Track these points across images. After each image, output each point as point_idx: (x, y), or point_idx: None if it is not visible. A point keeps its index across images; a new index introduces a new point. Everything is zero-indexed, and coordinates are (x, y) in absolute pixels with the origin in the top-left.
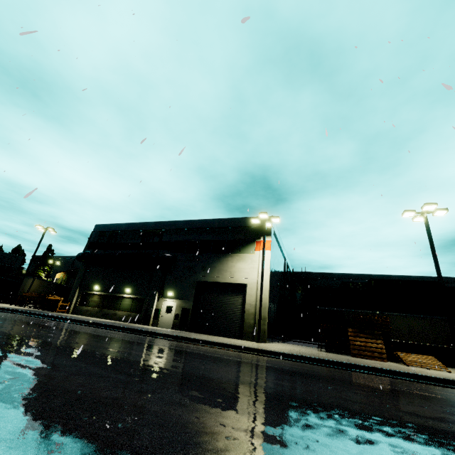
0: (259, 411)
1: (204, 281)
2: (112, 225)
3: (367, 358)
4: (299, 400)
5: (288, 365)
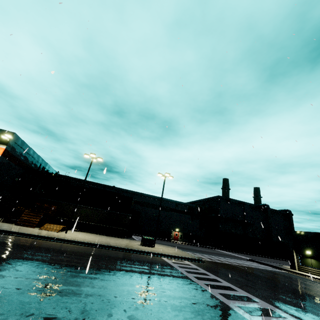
0: None
1: None
2: None
3: (23, 226)
4: None
5: None
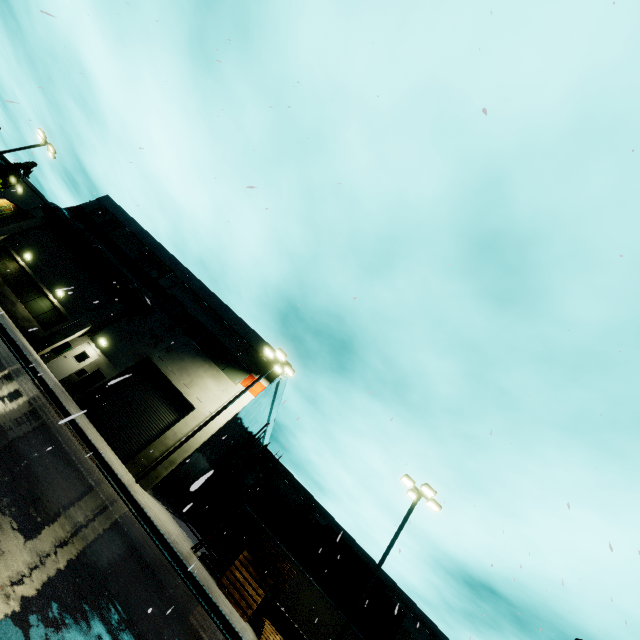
0: (5, 492)
1: (154, 364)
2: (125, 214)
3: (230, 599)
4: (69, 532)
5: (128, 521)
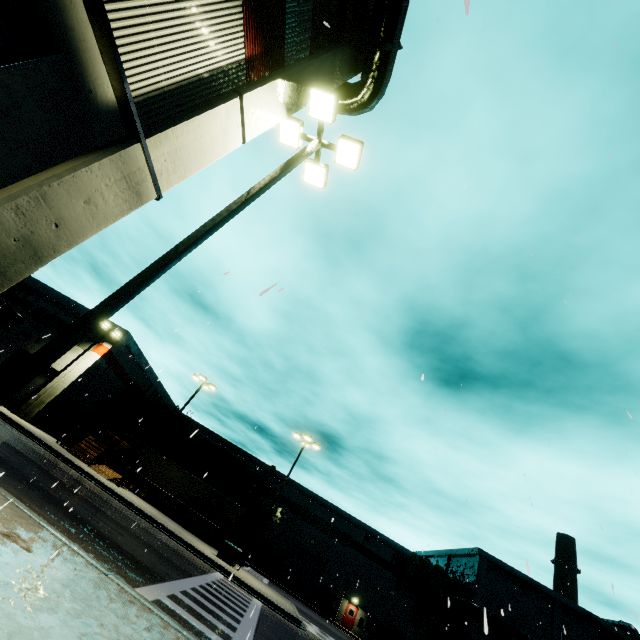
0: None
1: (27, 352)
2: None
3: (75, 456)
4: None
5: None
